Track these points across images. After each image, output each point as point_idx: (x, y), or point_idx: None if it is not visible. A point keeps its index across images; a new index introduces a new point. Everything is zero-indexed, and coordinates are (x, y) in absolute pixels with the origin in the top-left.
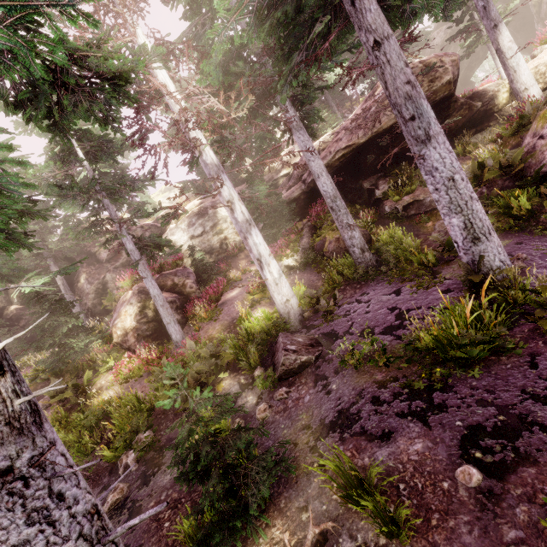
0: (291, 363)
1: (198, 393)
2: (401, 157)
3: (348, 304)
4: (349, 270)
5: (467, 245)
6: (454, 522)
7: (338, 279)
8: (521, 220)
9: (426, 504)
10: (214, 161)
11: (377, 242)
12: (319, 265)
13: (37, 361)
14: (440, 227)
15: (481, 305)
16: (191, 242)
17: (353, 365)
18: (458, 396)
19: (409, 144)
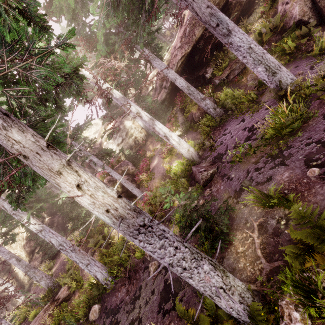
0: (205, 177)
1: (178, 196)
2: (213, 50)
3: (219, 138)
4: (212, 122)
5: (270, 79)
6: (314, 190)
7: (208, 129)
8: (293, 54)
9: (299, 191)
10: (120, 95)
11: (220, 101)
12: (193, 128)
13: (78, 234)
14: (250, 78)
15: (289, 104)
16: (119, 147)
17: (238, 161)
18: (295, 147)
19: (221, 39)
